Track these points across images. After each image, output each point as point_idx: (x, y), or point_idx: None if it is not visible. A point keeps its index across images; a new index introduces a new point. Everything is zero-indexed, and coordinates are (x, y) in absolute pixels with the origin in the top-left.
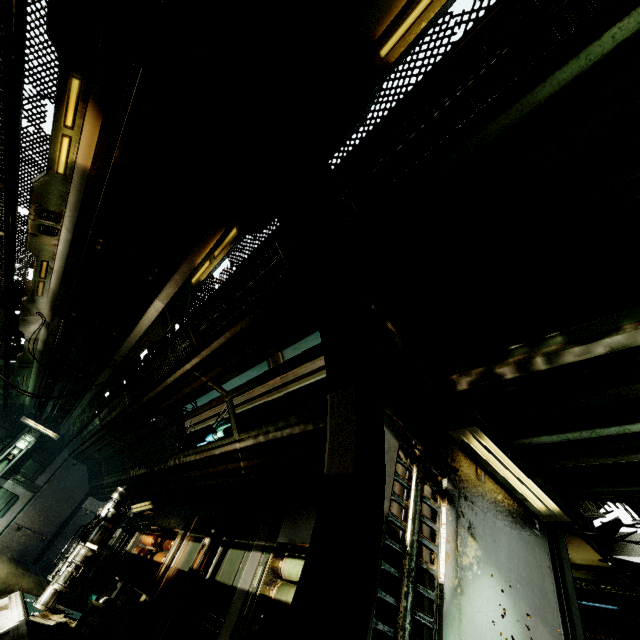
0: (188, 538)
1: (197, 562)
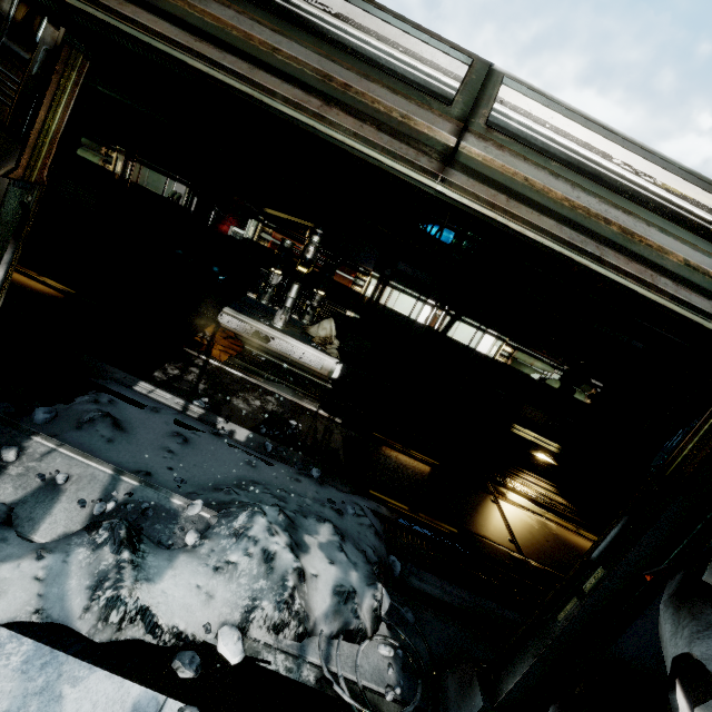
0: (391, 286)
1: (434, 324)
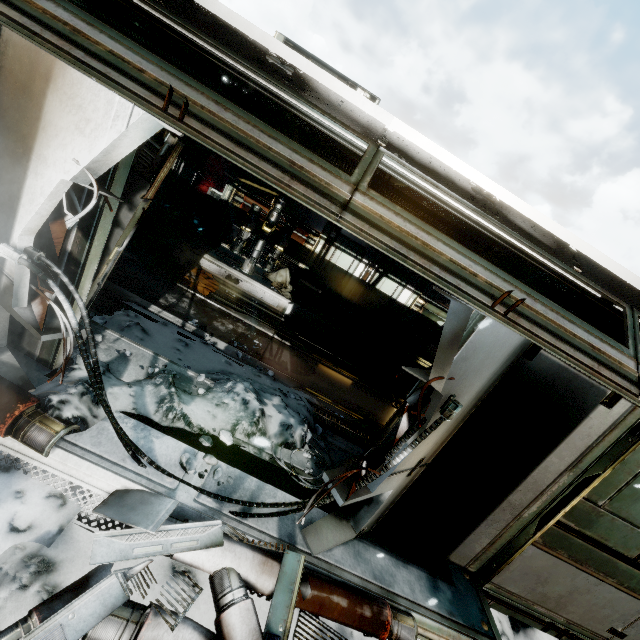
0: (335, 246)
1: (366, 278)
